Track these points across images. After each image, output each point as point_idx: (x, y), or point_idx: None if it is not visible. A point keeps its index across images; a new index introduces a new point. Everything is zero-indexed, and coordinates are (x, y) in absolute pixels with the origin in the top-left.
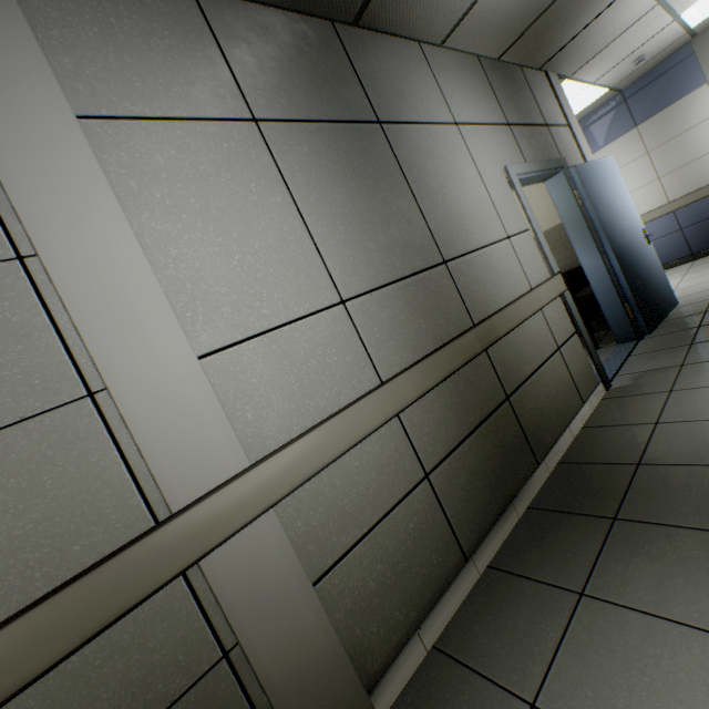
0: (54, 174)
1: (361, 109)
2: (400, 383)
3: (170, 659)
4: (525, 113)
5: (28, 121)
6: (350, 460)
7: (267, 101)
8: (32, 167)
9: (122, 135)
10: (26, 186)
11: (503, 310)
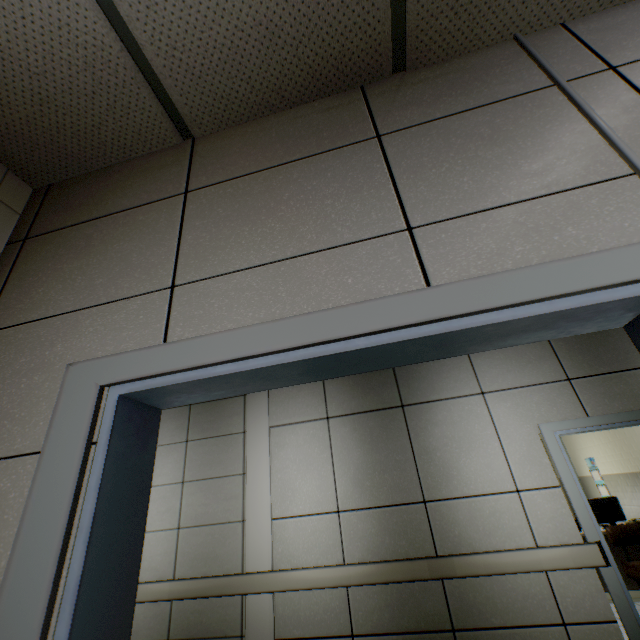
0: (258, 448)
1: (391, 399)
2: (351, 569)
3: (230, 621)
4: (611, 359)
5: (258, 432)
6: (312, 594)
7: (337, 407)
8: (254, 446)
9: (279, 431)
10: (251, 452)
11: (471, 555)
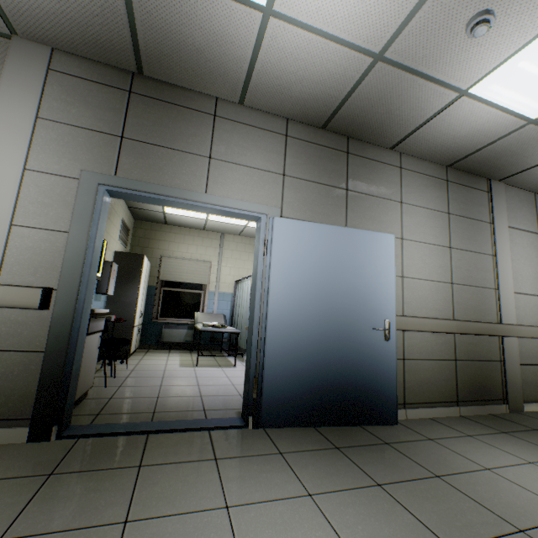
0: (502, 239)
1: None
2: None
3: (492, 352)
4: None
5: (501, 227)
6: (534, 342)
7: None
8: (499, 237)
9: (511, 232)
10: (497, 241)
11: None
